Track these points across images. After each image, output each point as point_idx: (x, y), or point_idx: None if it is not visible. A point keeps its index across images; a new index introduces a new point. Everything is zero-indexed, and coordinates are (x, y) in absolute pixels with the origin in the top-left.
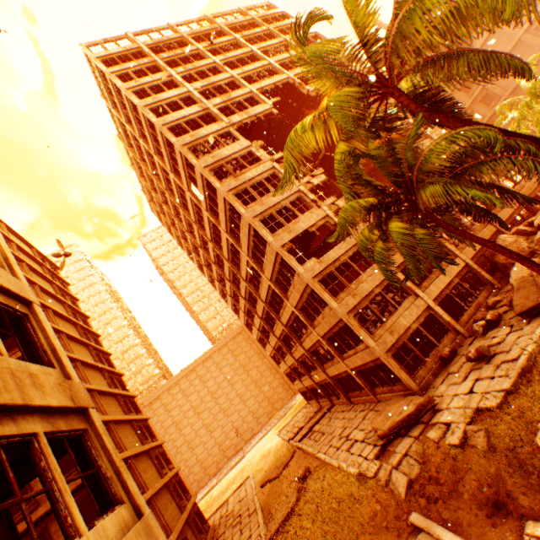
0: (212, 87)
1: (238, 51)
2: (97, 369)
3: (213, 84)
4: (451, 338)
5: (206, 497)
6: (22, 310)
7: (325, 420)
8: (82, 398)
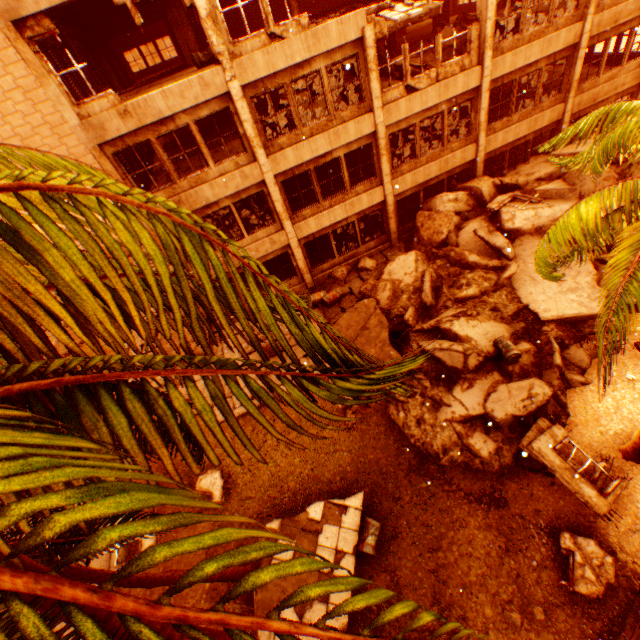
0: None
1: None
2: None
3: None
4: (293, 285)
5: None
6: None
7: None
8: None
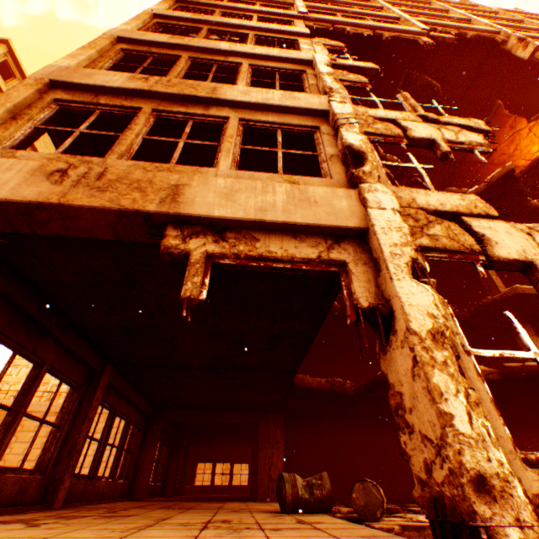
0: (333, 4)
1: (421, 5)
2: None
3: (338, 4)
4: None
5: None
6: None
7: None
8: None
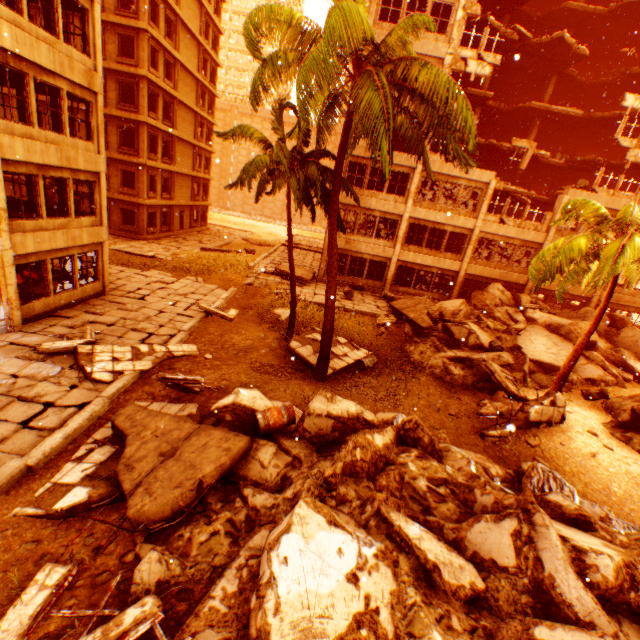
0: None
1: None
2: (196, 41)
3: None
4: (376, 286)
5: (226, 216)
6: (85, 6)
7: (304, 252)
8: (97, 87)
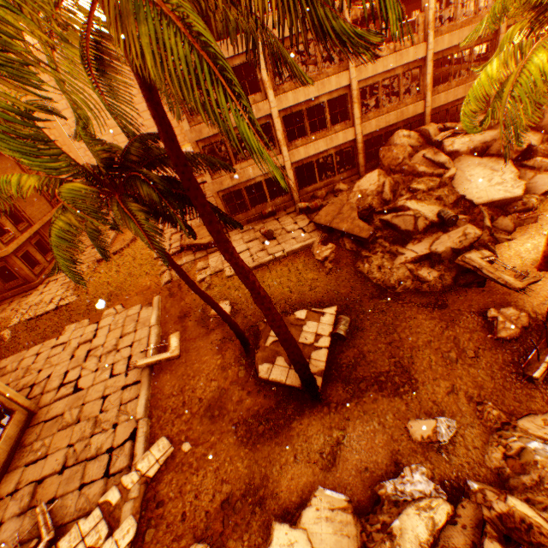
0: None
1: None
2: None
3: None
4: (284, 201)
5: None
6: None
7: None
8: None
